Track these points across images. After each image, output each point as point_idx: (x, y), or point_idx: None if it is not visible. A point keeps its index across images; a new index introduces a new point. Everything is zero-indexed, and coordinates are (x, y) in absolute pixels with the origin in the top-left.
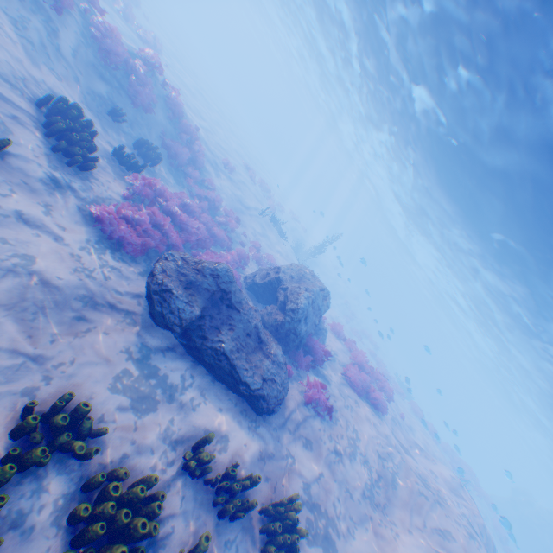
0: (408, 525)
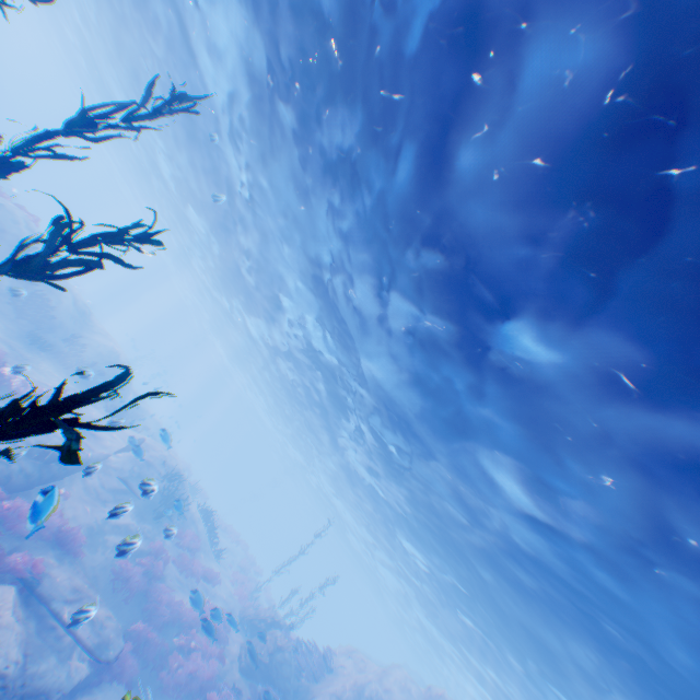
0: None
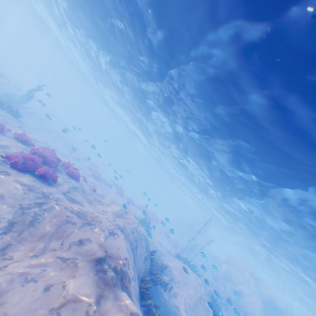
0: (37, 252)
